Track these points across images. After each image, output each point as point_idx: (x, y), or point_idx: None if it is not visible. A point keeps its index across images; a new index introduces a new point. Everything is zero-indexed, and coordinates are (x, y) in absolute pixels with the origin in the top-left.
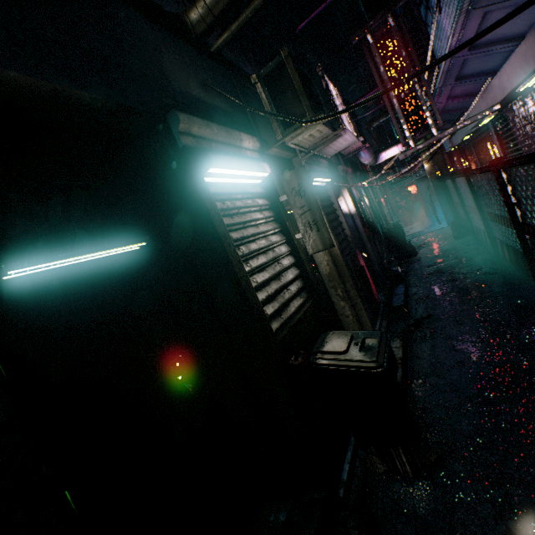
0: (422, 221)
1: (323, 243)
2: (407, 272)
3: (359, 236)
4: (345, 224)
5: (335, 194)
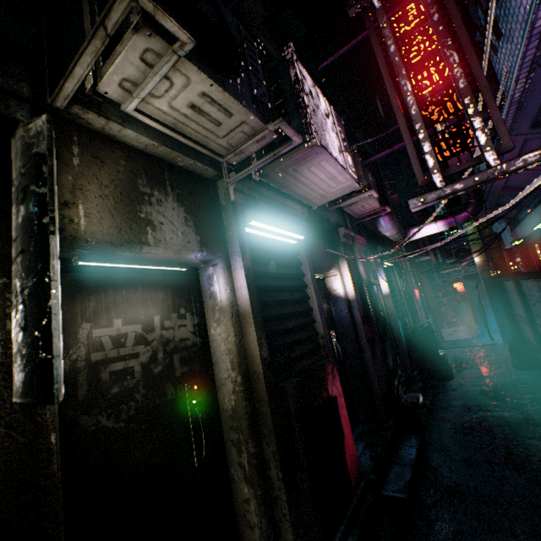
0: (469, 326)
1: (25, 377)
2: (431, 408)
3: (354, 335)
4: (317, 313)
5: (322, 263)
